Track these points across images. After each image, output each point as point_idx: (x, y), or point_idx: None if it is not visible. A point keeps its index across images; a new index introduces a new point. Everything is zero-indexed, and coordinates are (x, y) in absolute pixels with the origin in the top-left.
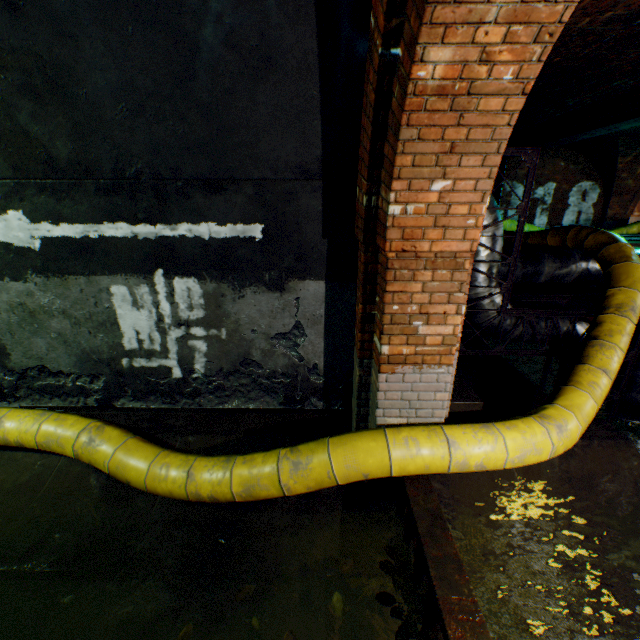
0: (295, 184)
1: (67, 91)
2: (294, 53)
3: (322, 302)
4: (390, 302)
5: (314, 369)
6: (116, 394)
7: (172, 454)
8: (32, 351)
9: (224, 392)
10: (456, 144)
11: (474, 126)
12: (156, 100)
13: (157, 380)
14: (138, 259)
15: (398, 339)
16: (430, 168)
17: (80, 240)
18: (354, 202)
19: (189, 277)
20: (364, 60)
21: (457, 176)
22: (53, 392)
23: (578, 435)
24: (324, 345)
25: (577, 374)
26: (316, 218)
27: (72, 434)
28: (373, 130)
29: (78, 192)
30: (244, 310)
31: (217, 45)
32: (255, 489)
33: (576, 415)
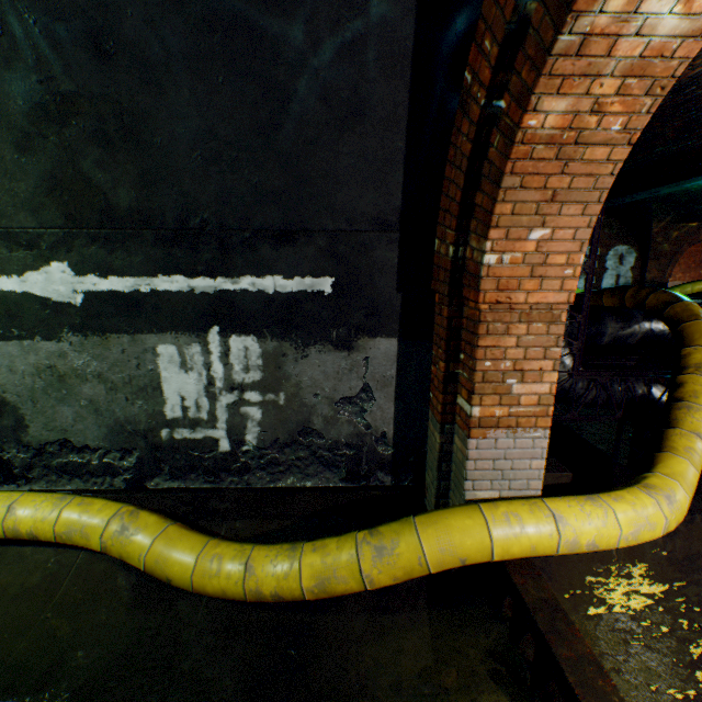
0: (371, 236)
1: (141, 138)
2: (384, 106)
3: (393, 362)
4: (482, 358)
5: (382, 438)
6: (150, 472)
7: (223, 543)
8: (55, 422)
9: (278, 467)
10: (557, 192)
11: (577, 175)
12: (234, 149)
13: (200, 454)
14: (192, 315)
15: (490, 399)
16: (529, 216)
17: (129, 294)
18: (432, 255)
19: (247, 335)
20: (453, 114)
21: (556, 225)
22: (74, 471)
23: (686, 507)
24: (394, 410)
25: (669, 439)
26: (391, 271)
27: (100, 521)
28: (466, 180)
29: (134, 243)
30: (306, 371)
31: (307, 96)
32: (330, 582)
33: (681, 484)
